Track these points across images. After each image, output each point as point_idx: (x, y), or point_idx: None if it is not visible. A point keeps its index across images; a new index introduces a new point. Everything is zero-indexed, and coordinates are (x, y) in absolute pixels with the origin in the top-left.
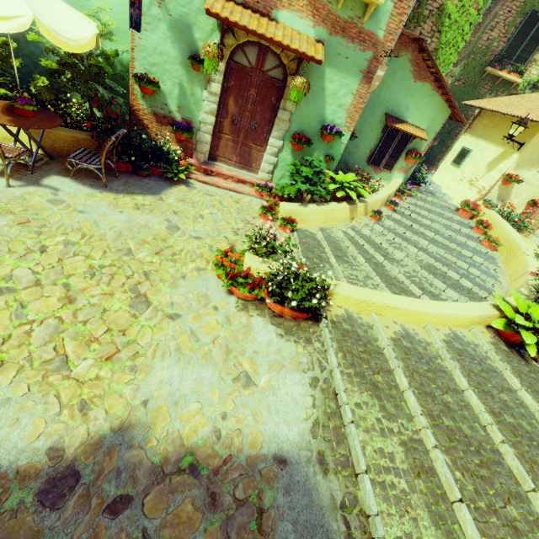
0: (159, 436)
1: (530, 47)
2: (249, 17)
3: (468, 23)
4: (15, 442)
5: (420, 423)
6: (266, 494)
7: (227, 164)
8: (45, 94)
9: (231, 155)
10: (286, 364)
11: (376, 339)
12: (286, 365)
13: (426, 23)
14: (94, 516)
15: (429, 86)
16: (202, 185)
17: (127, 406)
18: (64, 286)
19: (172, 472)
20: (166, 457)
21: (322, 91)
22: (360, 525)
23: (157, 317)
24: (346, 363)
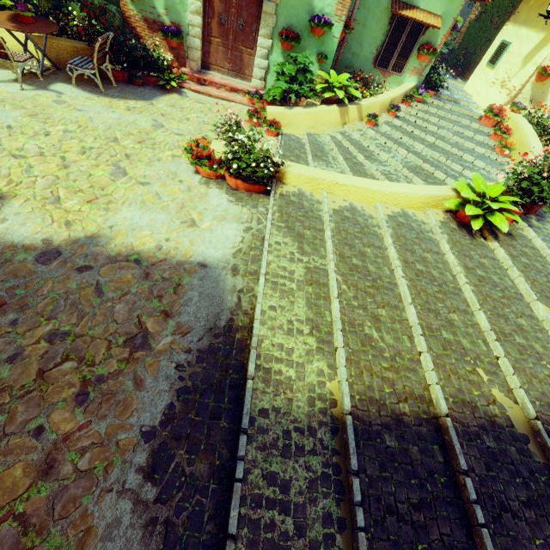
0: (117, 243)
1: None
2: None
3: None
4: (23, 233)
5: (329, 258)
6: (185, 278)
7: (221, 73)
8: (43, 3)
9: (223, 62)
10: (229, 218)
11: (320, 210)
12: (228, 219)
13: None
14: (68, 271)
15: None
16: (195, 95)
17: (98, 227)
18: (61, 158)
19: (122, 260)
20: (119, 253)
21: None
22: (249, 301)
23: (130, 183)
24: (280, 220)
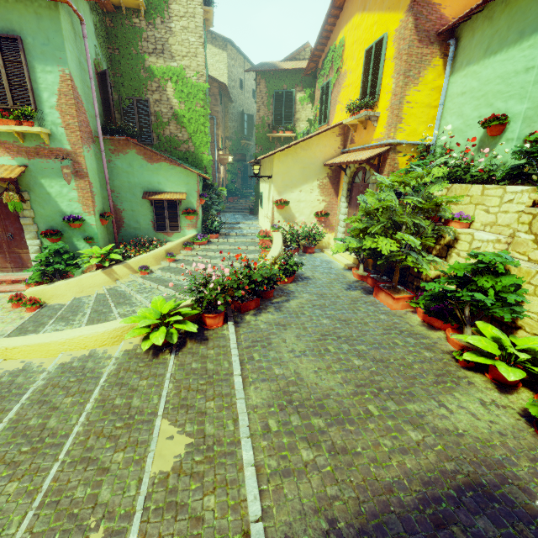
0: None
1: (288, 113)
2: None
3: (201, 116)
4: None
5: None
6: None
7: (6, 272)
8: None
9: (4, 264)
10: None
11: None
12: None
13: (170, 125)
14: None
15: (166, 163)
16: None
17: None
18: None
19: None
20: None
21: (48, 195)
22: None
23: None
24: None
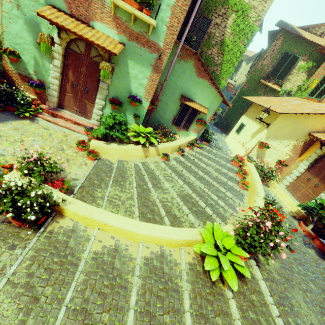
0: None
1: (285, 71)
2: (71, 22)
3: (239, 51)
4: None
5: None
6: None
7: (71, 112)
8: None
9: (73, 106)
10: None
11: (83, 251)
12: None
13: (214, 48)
14: None
15: (207, 82)
16: (46, 122)
17: None
18: None
19: None
20: None
21: (127, 74)
22: None
23: None
24: (24, 272)
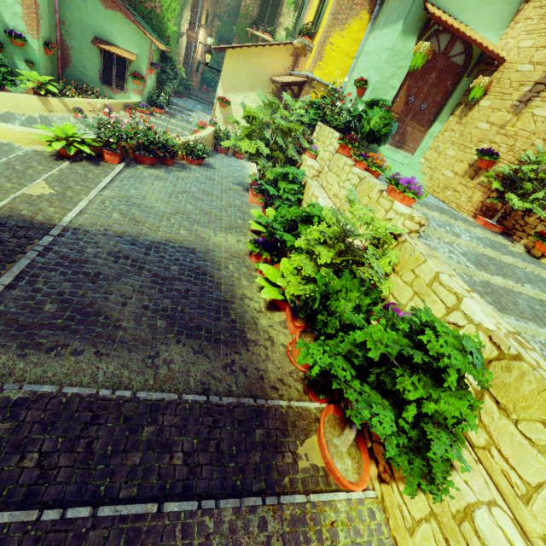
0: None
1: (273, 12)
2: None
3: None
4: None
5: None
6: None
7: None
8: None
9: None
10: None
11: None
12: None
13: None
14: None
15: (121, 15)
16: None
17: None
18: None
19: None
20: None
21: None
22: None
23: None
24: None
